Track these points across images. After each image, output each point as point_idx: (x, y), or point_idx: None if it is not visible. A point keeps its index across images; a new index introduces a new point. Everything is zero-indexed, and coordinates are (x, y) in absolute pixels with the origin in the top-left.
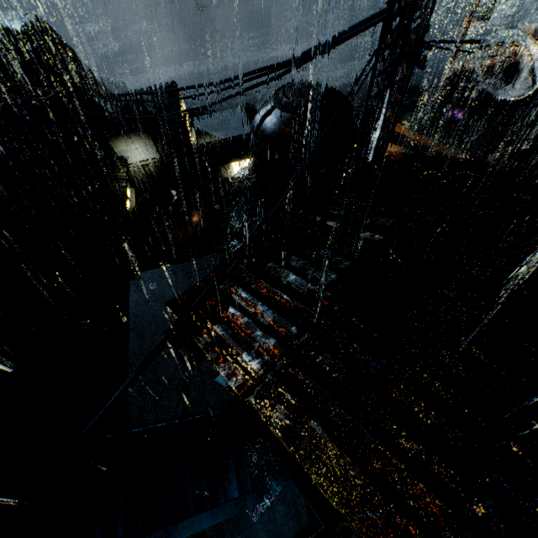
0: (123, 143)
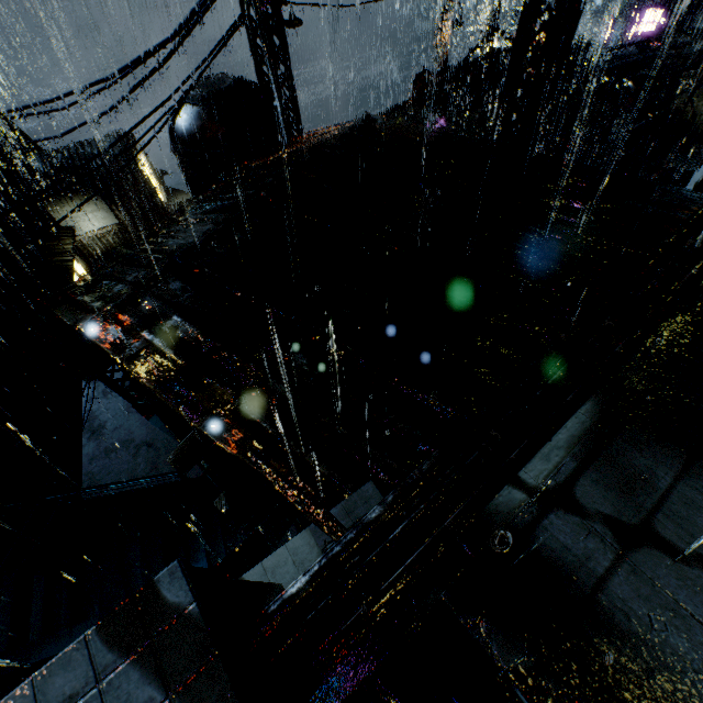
0: (66, 208)
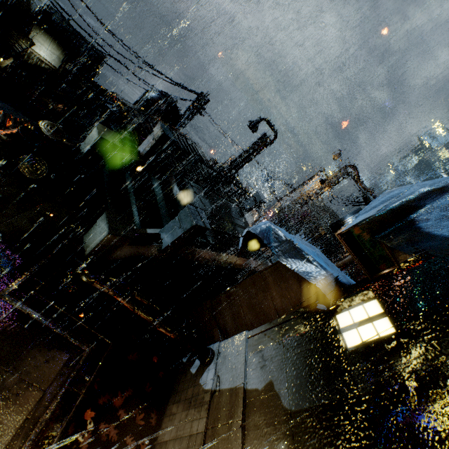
0: (43, 37)
